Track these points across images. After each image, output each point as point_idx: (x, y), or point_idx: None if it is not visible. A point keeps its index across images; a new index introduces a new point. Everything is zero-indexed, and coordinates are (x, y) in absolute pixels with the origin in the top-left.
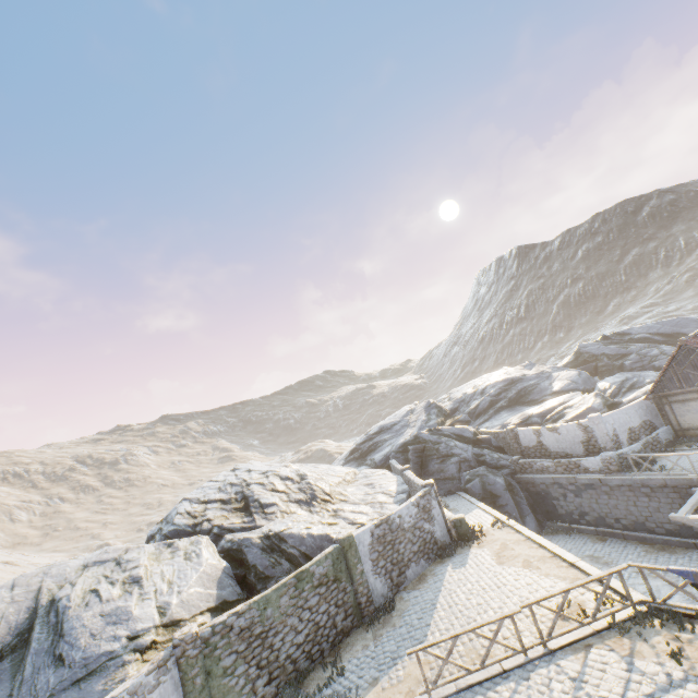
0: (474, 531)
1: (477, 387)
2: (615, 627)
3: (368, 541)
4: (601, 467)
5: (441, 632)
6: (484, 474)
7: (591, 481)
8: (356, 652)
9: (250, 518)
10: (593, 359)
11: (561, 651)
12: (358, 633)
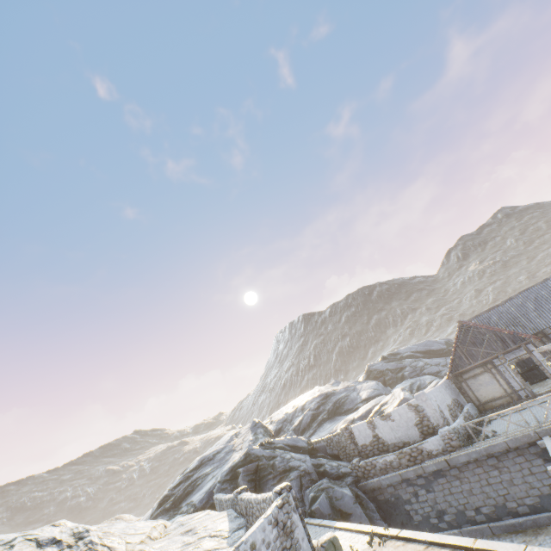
0: None
1: (296, 406)
2: None
3: None
4: (443, 446)
5: None
6: (330, 486)
7: (439, 466)
8: None
9: None
10: (381, 374)
11: None
12: None
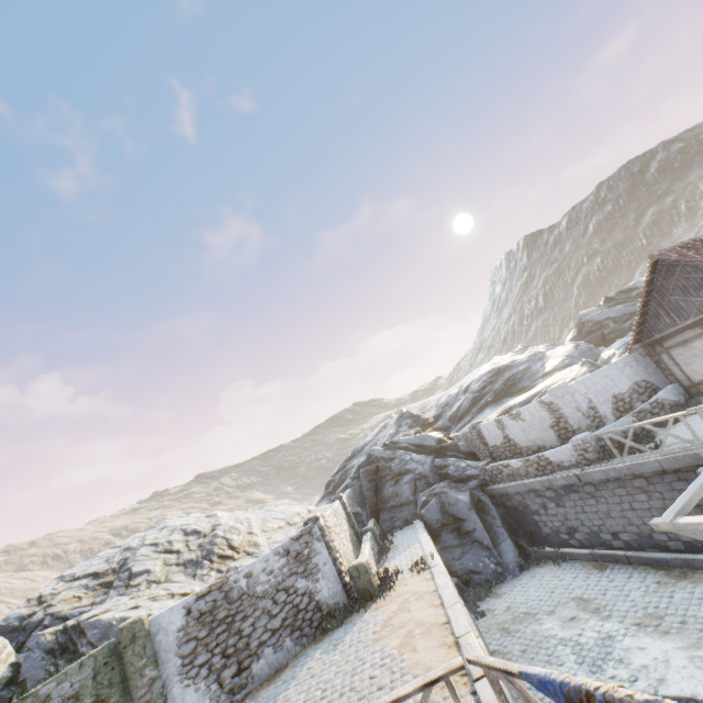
0: (388, 581)
1: (462, 386)
2: None
3: (177, 624)
4: (576, 457)
5: None
6: (443, 492)
7: (568, 480)
8: None
9: (105, 596)
10: (598, 327)
11: None
12: None
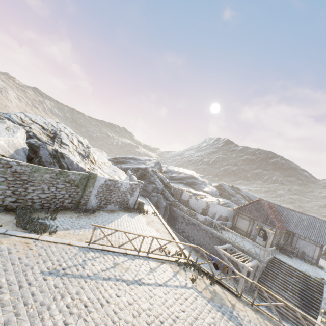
0: (144, 211)
1: (179, 170)
2: (177, 262)
3: (102, 182)
4: (202, 220)
5: (108, 230)
6: (160, 198)
7: (195, 223)
8: (65, 216)
9: (52, 142)
10: (223, 190)
11: (152, 259)
12: (71, 212)
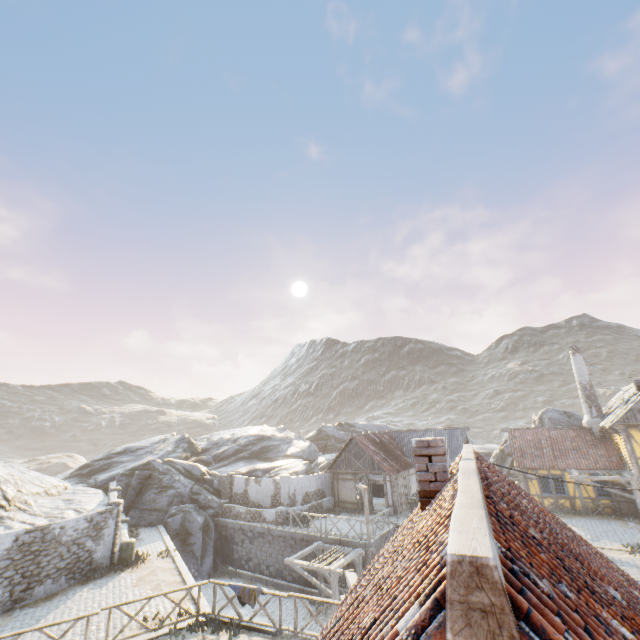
0: (140, 558)
1: (234, 435)
2: (173, 633)
3: (6, 545)
4: (274, 518)
5: None
6: (190, 511)
7: (264, 530)
8: None
9: None
10: (327, 438)
11: None
12: None
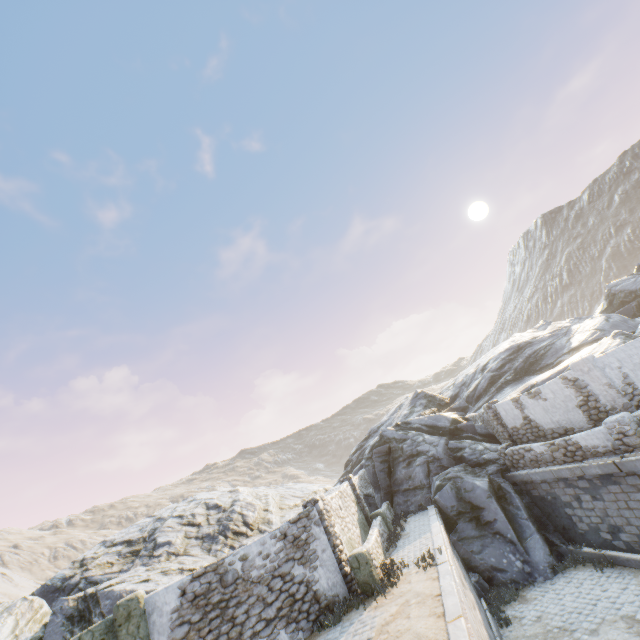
0: (392, 575)
1: (479, 365)
2: None
3: (171, 605)
4: (613, 442)
5: None
6: (457, 477)
7: (605, 469)
8: None
9: (131, 565)
10: (632, 297)
11: None
12: None
